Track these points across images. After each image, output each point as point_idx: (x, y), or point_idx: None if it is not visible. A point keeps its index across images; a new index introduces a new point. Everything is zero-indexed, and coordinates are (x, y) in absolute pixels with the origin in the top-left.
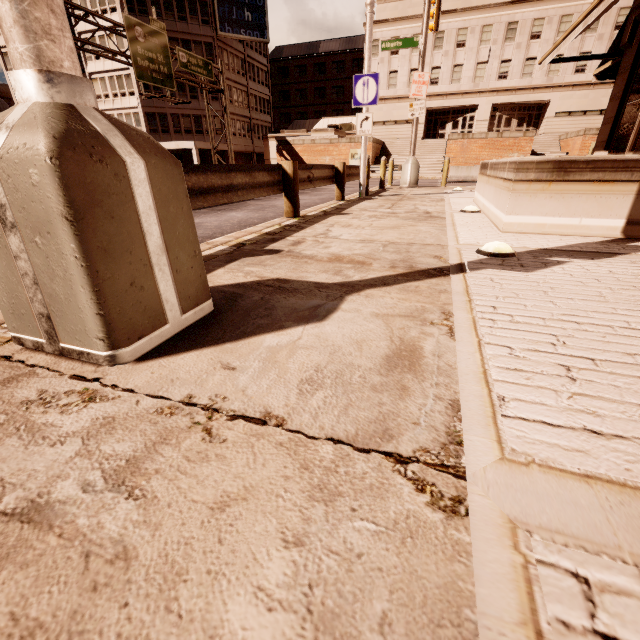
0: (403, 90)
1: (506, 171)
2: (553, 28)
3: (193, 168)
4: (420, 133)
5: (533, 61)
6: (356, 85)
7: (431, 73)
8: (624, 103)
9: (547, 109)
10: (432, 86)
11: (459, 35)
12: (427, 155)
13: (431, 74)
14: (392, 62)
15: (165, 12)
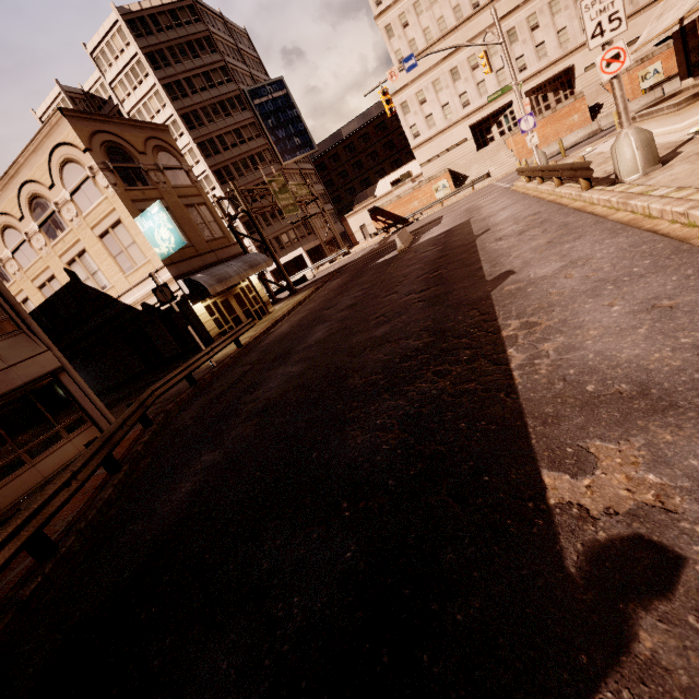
0: (443, 124)
1: (665, 111)
2: (546, 15)
3: (564, 166)
4: (473, 147)
5: (542, 45)
6: (520, 124)
7: (460, 100)
8: (687, 53)
9: (574, 70)
10: (466, 108)
11: (470, 62)
12: (496, 157)
13: (460, 100)
14: (424, 110)
15: (245, 171)
